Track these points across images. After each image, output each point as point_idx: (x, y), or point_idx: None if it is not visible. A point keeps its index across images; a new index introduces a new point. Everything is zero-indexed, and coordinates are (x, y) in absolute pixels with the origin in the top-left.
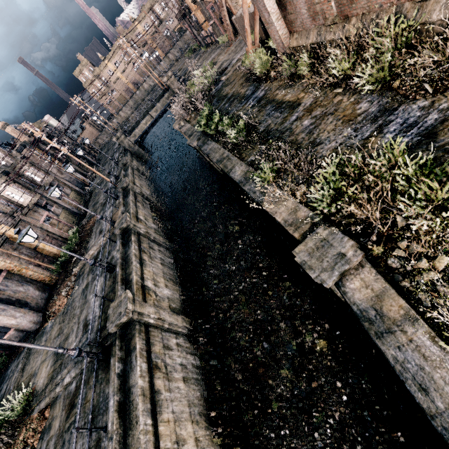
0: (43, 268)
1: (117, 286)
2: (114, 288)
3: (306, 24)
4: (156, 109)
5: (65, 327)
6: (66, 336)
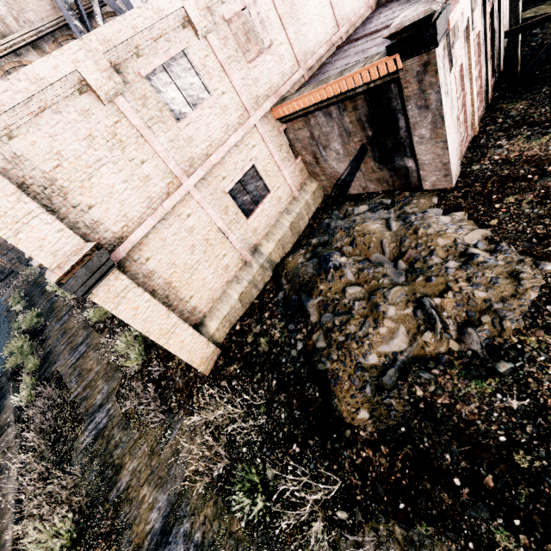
0: None
1: None
2: None
3: None
4: None
5: None
6: None
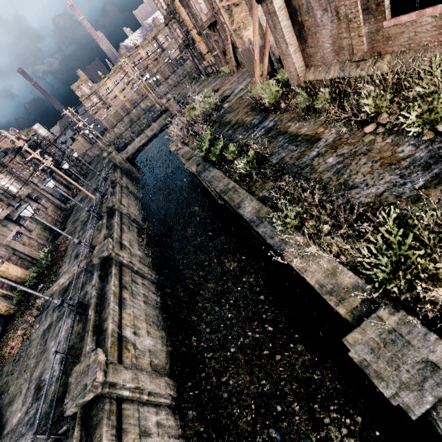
0: (1, 295)
1: (86, 337)
2: (82, 338)
3: (327, 59)
4: (152, 128)
5: (12, 384)
6: (11, 398)
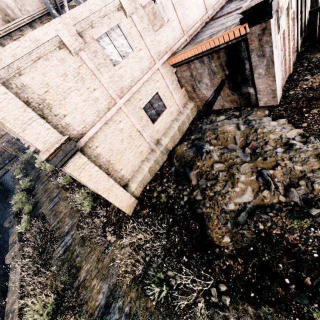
0: None
1: None
2: None
3: None
4: (8, 165)
5: None
6: None
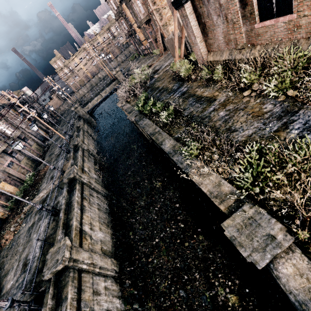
0: None
1: (58, 230)
2: (55, 231)
3: (221, 47)
4: (105, 91)
5: (7, 263)
6: (6, 272)
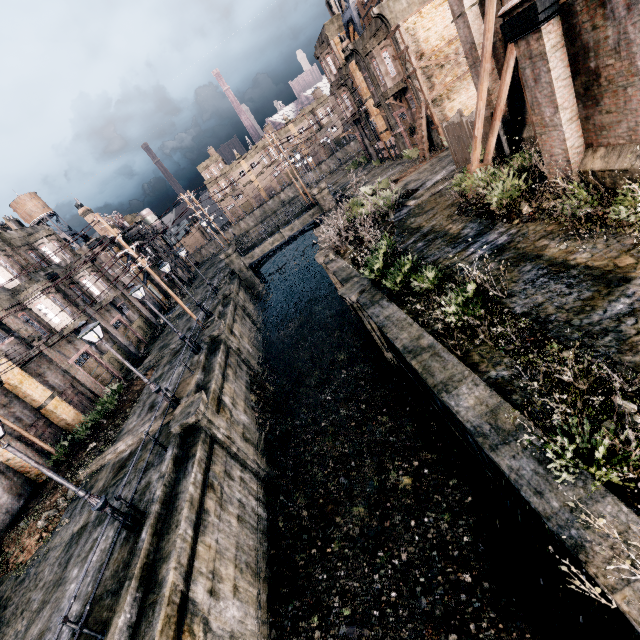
0: (37, 448)
1: (125, 592)
2: (119, 587)
3: None
4: (291, 227)
5: None
6: None
